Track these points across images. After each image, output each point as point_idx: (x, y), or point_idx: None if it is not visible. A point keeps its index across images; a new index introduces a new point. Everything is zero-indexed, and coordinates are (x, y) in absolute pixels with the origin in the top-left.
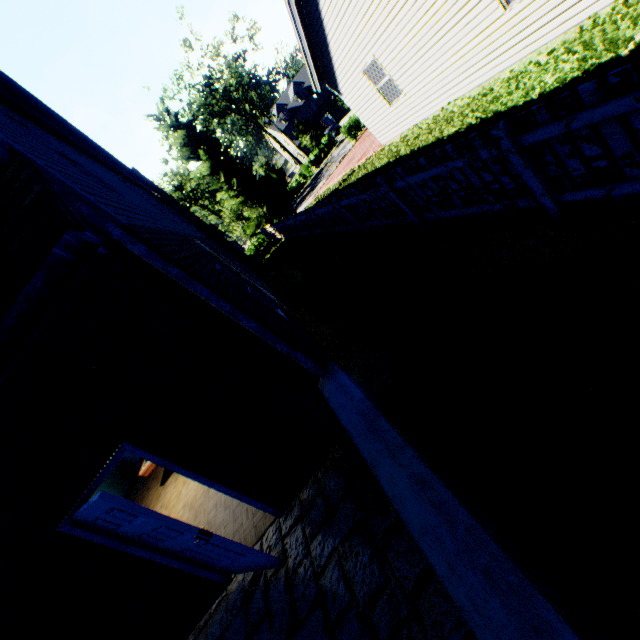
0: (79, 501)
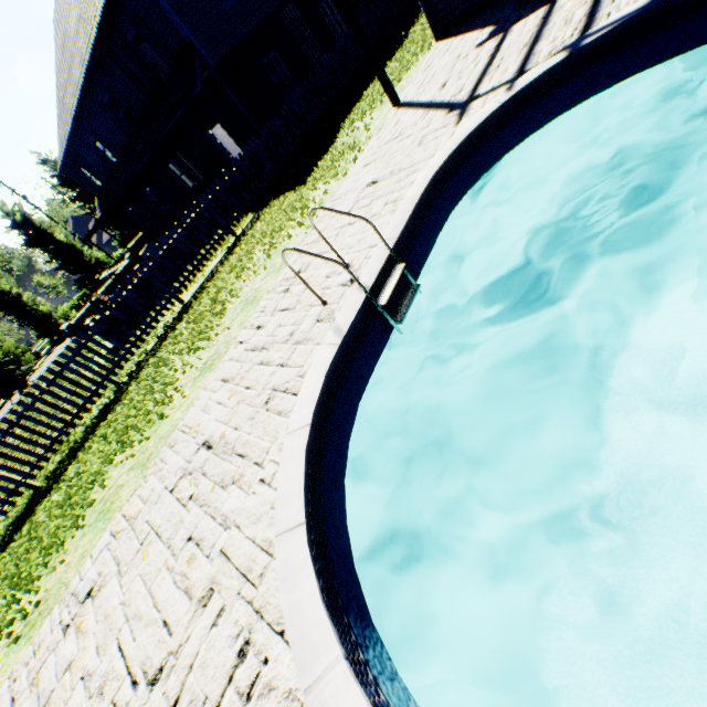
0: (210, 130)
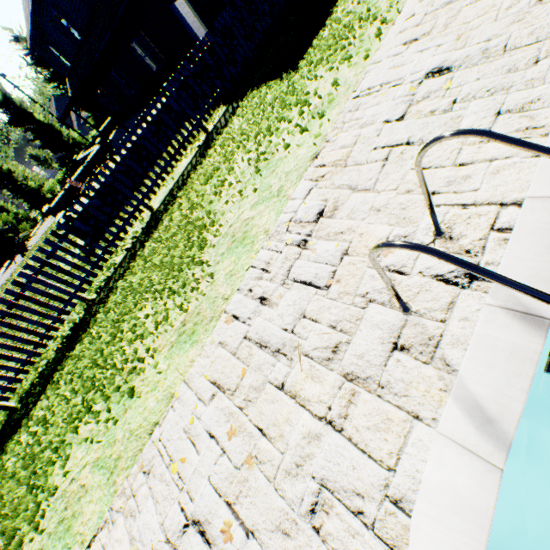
0: (173, 2)
